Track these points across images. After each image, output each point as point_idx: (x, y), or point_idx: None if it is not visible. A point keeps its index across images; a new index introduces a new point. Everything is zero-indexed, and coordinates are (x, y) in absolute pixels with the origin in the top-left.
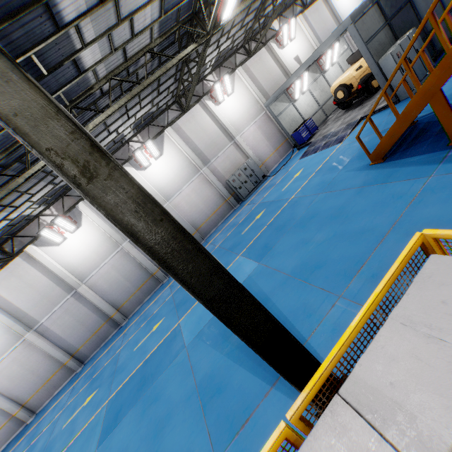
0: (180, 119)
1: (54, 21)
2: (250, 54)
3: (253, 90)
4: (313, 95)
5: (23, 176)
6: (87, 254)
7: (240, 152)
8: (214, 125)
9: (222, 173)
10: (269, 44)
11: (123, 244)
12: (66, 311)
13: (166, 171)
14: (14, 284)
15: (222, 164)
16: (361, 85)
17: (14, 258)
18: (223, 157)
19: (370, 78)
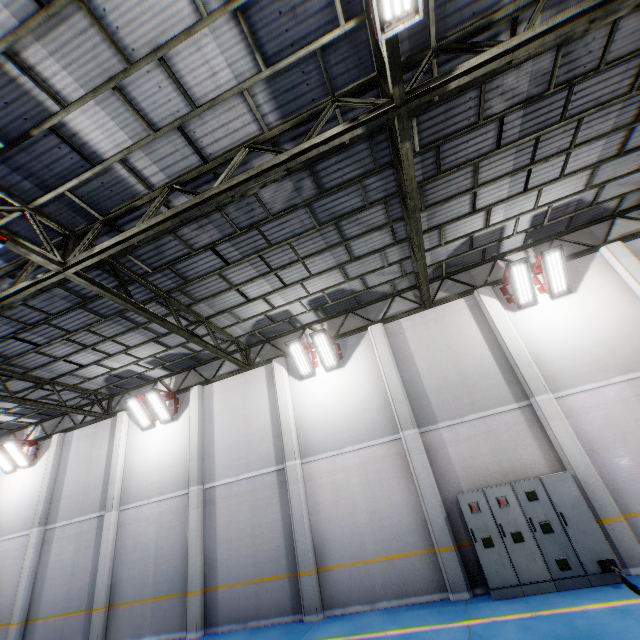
0: (410, 316)
1: None
2: None
3: None
4: None
5: None
6: (154, 467)
7: (539, 440)
8: (484, 348)
9: (455, 466)
10: None
11: (192, 488)
12: (80, 534)
13: (333, 398)
14: (85, 449)
15: (467, 446)
16: None
17: (106, 417)
18: (477, 429)
19: None
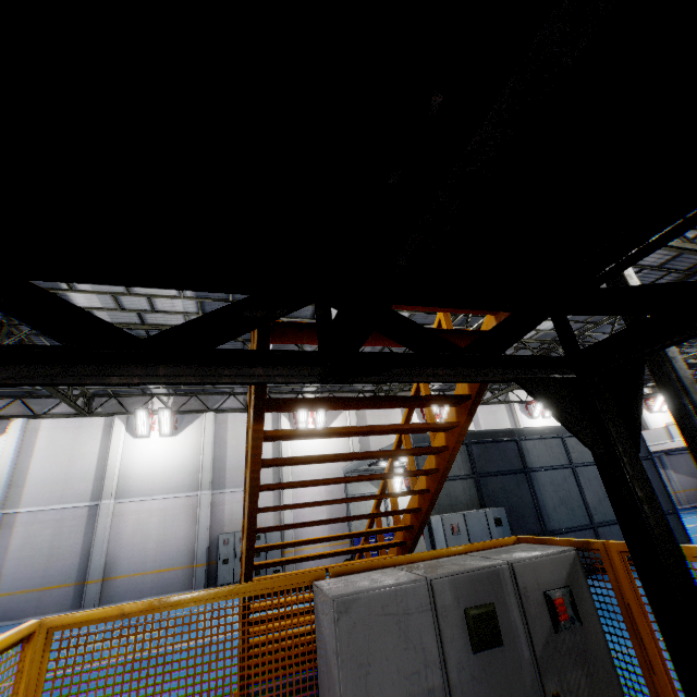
0: (236, 413)
1: None
2: None
3: (353, 442)
4: None
5: None
6: None
7: None
8: (270, 448)
9: (225, 517)
10: None
11: None
12: None
13: (158, 458)
14: None
15: (237, 505)
16: None
17: None
18: None
19: None
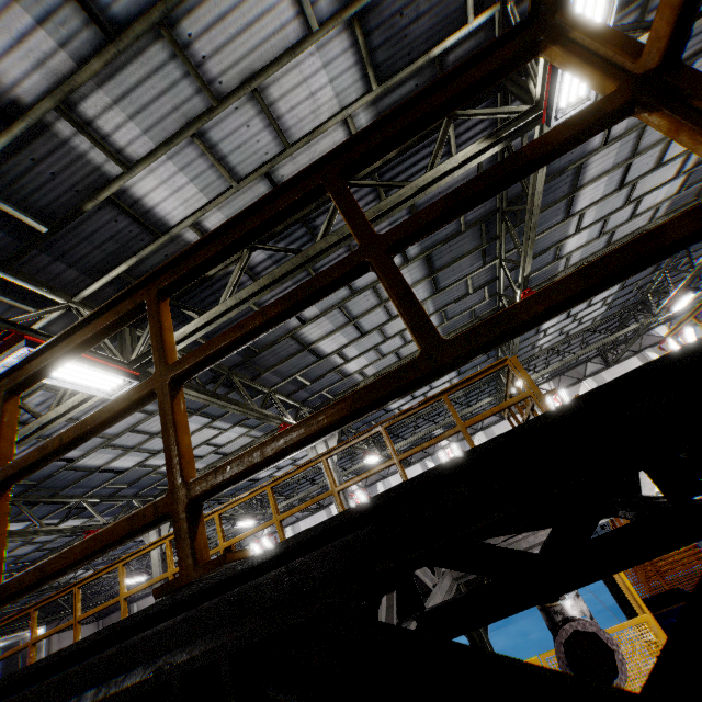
0: (496, 424)
1: (386, 411)
2: (608, 364)
3: None
4: None
5: (347, 470)
6: None
7: None
8: None
9: None
10: (644, 353)
11: None
12: None
13: None
14: None
15: None
16: None
17: (321, 509)
18: None
19: None
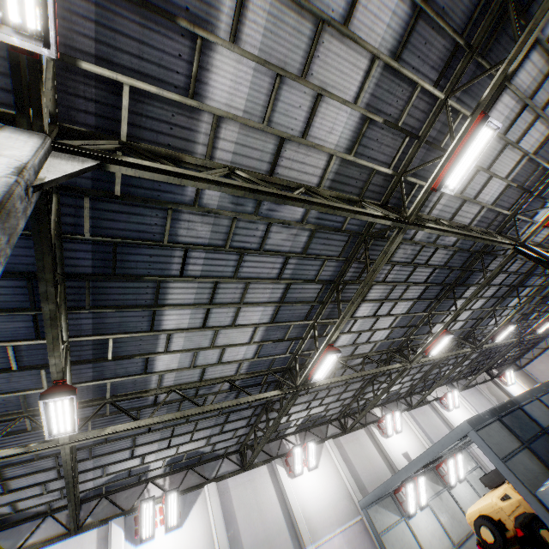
0: (234, 476)
1: (152, 323)
2: (345, 429)
3: (346, 474)
4: (438, 518)
5: None
6: None
7: None
8: (278, 506)
9: None
10: (369, 427)
11: None
12: None
13: None
14: None
15: None
16: (520, 528)
17: None
18: None
19: (532, 521)
